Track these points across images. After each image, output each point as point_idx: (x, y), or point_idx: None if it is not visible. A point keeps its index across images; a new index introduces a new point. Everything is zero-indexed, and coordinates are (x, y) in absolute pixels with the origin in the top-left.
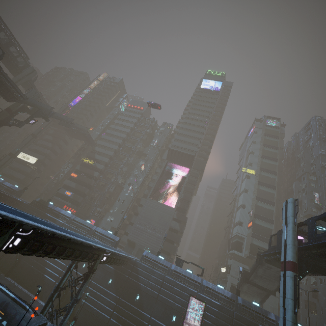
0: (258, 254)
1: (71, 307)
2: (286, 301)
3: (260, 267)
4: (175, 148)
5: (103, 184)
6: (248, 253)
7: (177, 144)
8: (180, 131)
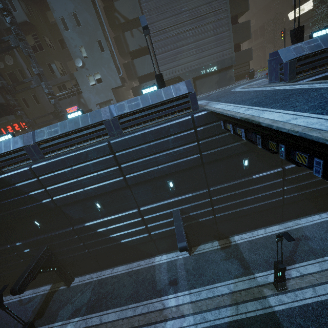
0: None
1: None
2: None
3: None
4: None
5: None
6: None
7: None
8: None
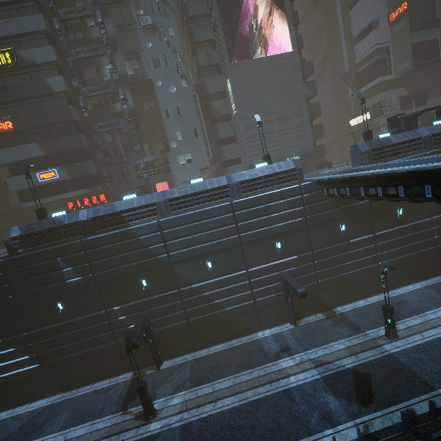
0: None
1: None
2: None
3: None
4: None
5: (95, 104)
6: (411, 65)
7: None
8: None
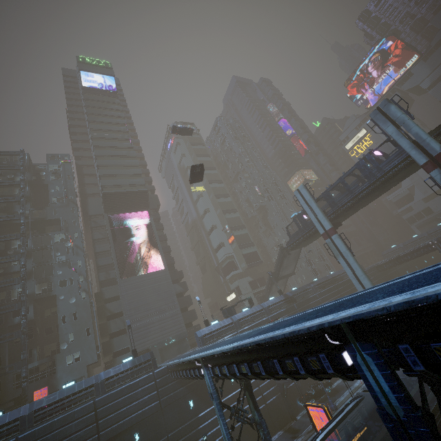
0: (282, 249)
1: (269, 432)
2: (344, 255)
3: (285, 259)
4: (113, 190)
5: None
6: (246, 265)
7: (111, 183)
8: (100, 161)
